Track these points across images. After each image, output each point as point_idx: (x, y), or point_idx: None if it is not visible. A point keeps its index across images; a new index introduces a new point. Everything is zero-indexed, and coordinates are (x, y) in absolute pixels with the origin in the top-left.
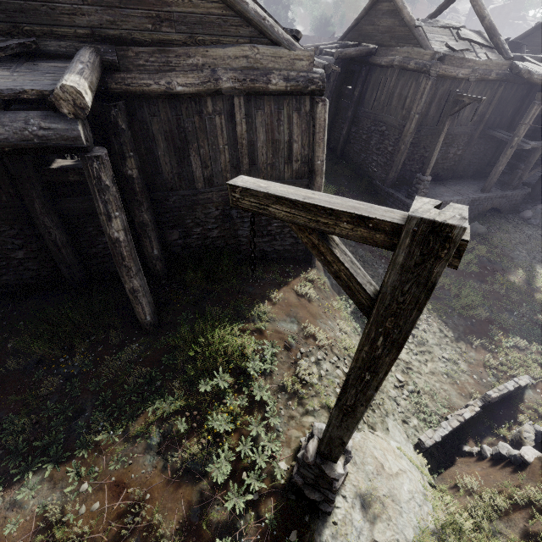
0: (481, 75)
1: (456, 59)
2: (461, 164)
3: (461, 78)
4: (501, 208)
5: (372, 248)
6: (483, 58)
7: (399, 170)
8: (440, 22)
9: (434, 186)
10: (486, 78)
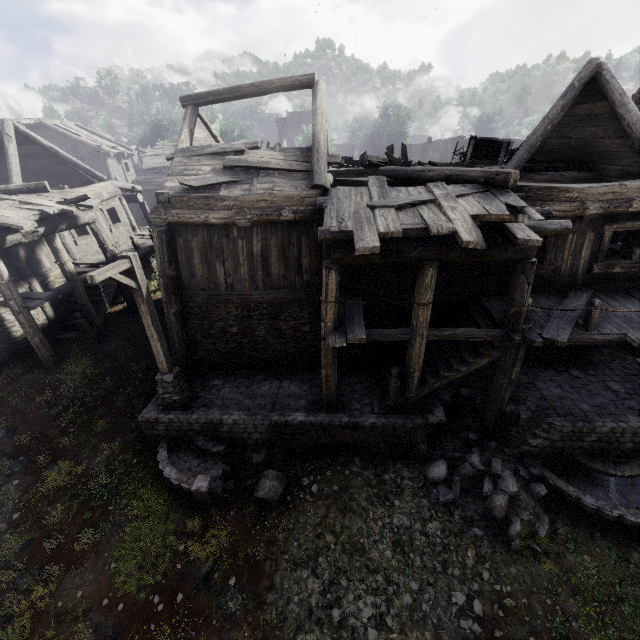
0: (261, 216)
1: (195, 199)
2: None
3: (222, 223)
4: (368, 446)
5: (39, 483)
6: (265, 189)
7: (181, 351)
8: (212, 147)
9: (260, 380)
10: (276, 219)
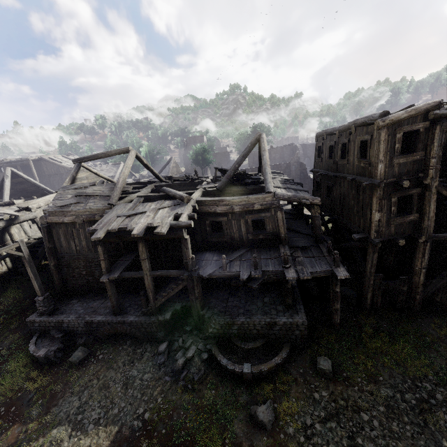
0: (87, 218)
1: (58, 212)
2: (129, 280)
3: (71, 222)
4: (133, 334)
5: None
6: (90, 206)
7: (59, 285)
8: (75, 185)
9: (96, 299)
10: (94, 219)
